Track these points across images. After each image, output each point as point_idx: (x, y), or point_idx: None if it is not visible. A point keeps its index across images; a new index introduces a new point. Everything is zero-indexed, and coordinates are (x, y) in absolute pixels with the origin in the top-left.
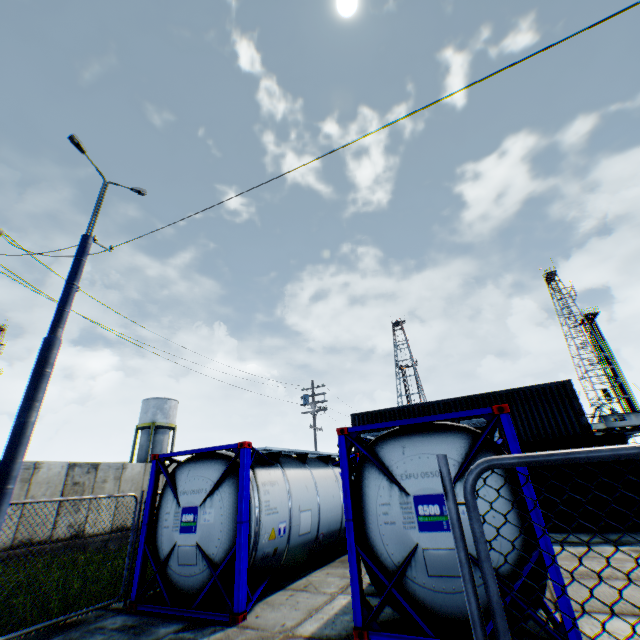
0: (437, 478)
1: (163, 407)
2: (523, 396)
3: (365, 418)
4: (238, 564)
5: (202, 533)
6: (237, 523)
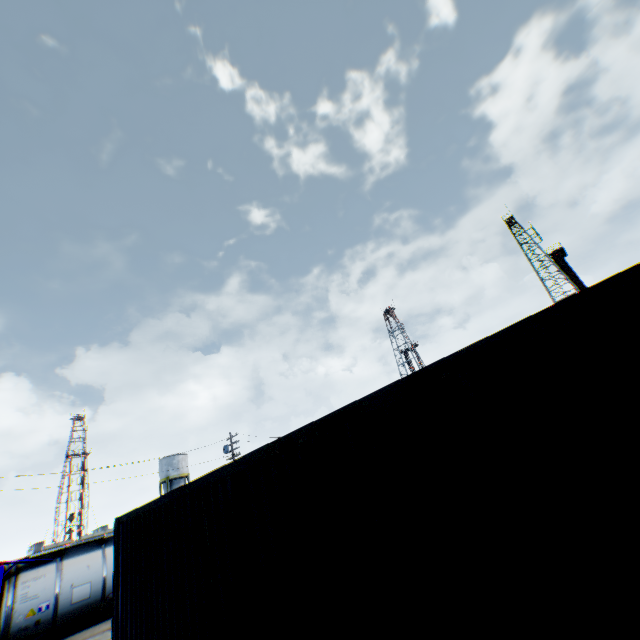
0: None
1: (172, 463)
2: None
3: None
4: None
5: None
6: None
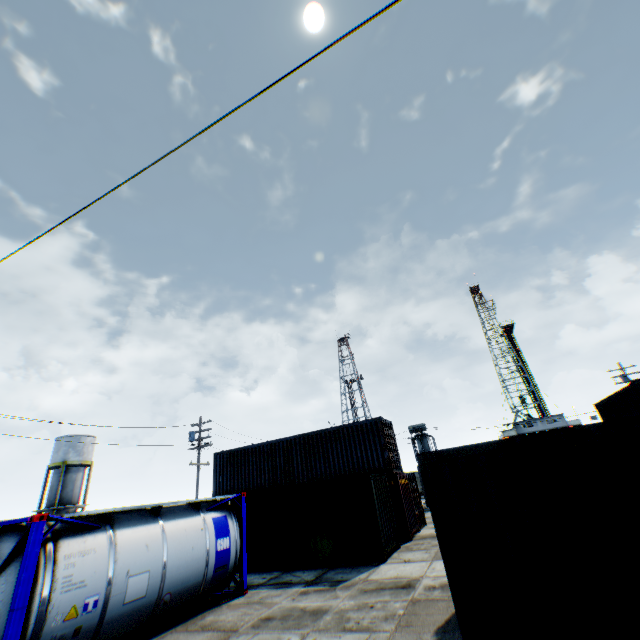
0: None
1: (77, 445)
2: (346, 433)
3: (225, 457)
4: None
5: None
6: None
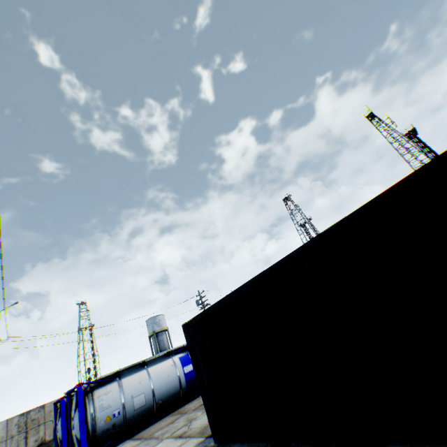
0: (74, 410)
1: (155, 321)
2: None
3: None
4: (62, 442)
5: (59, 432)
6: (62, 428)
